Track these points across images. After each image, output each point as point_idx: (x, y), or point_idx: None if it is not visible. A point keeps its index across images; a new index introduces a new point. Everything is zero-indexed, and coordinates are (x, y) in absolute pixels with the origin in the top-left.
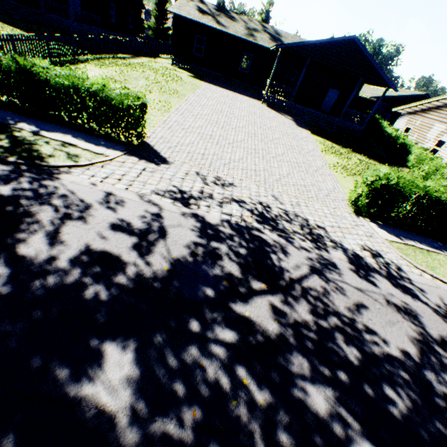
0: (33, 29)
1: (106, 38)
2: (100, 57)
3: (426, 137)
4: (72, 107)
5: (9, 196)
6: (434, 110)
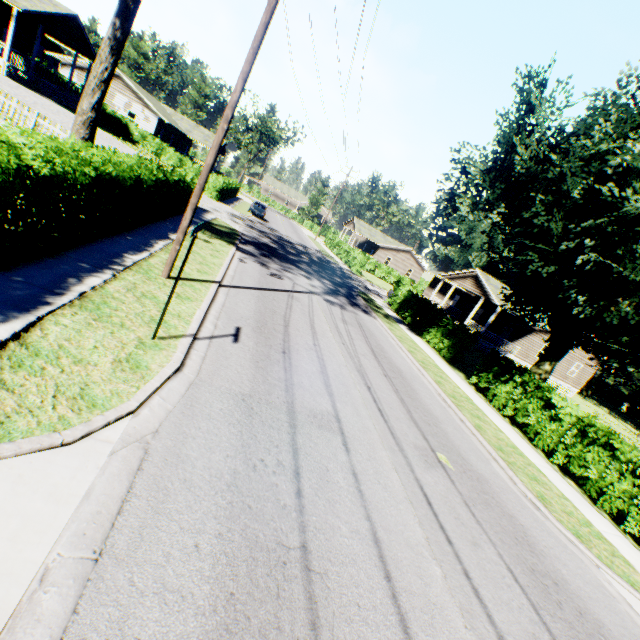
0: None
1: None
2: None
3: (115, 105)
4: None
5: (258, 241)
6: None
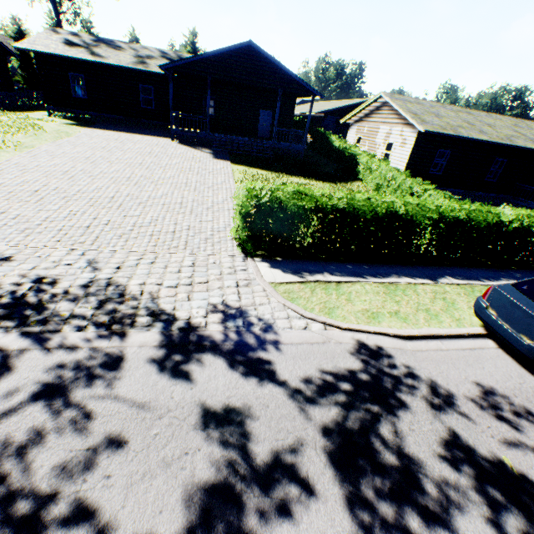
0: None
1: None
2: None
3: (376, 143)
4: None
5: None
6: (376, 112)
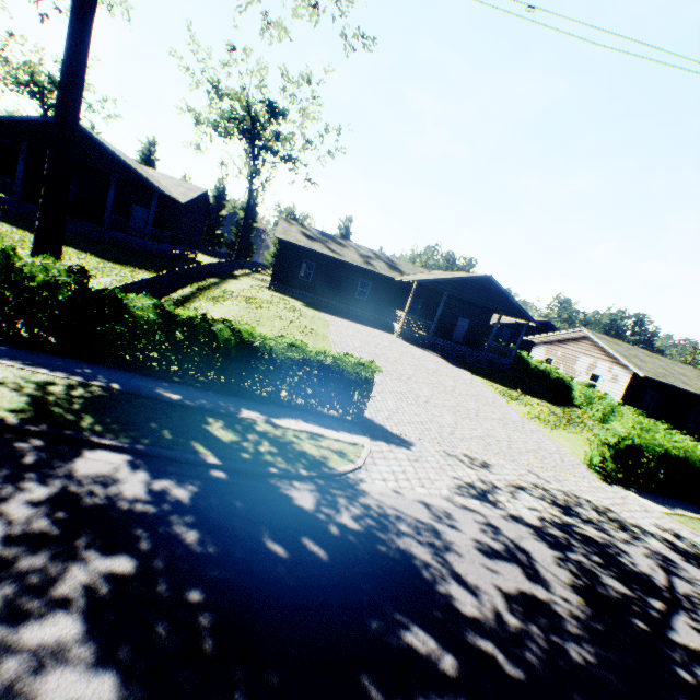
0: (100, 251)
1: (204, 264)
2: (199, 287)
3: (575, 369)
4: (295, 382)
5: (363, 531)
6: (573, 341)
